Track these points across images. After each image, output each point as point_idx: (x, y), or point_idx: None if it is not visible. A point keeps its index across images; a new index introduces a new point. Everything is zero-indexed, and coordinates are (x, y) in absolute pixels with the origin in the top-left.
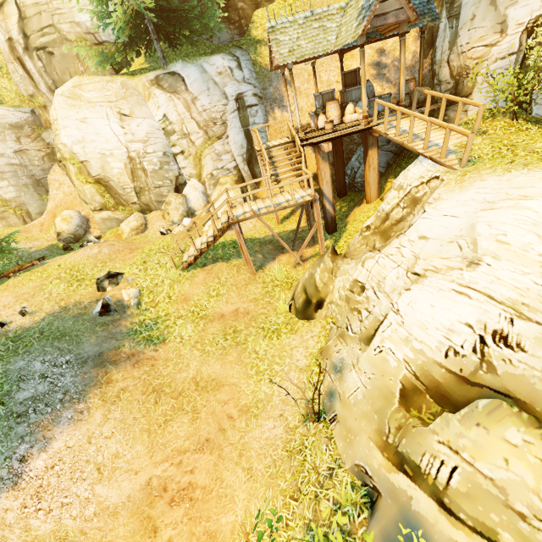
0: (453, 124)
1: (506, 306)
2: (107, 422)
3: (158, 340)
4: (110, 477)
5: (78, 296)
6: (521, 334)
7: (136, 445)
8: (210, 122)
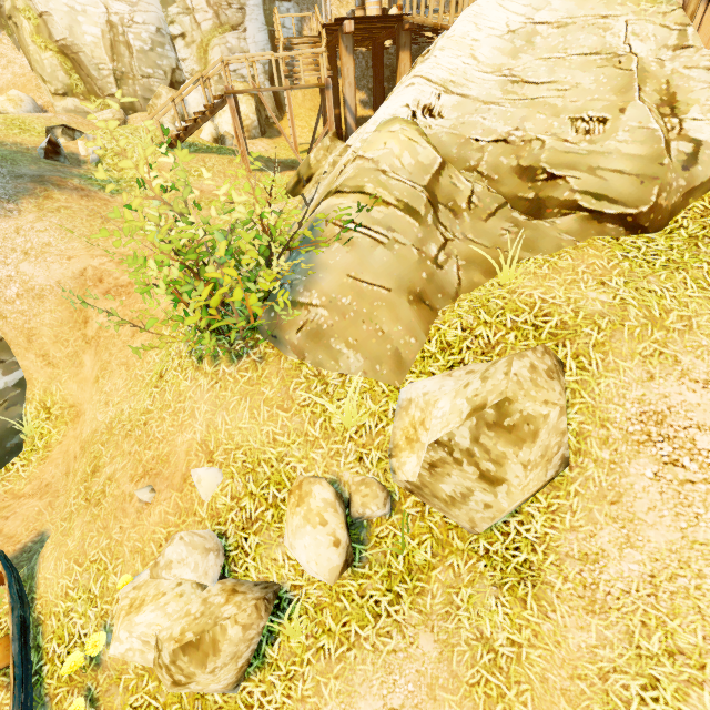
0: None
1: (439, 85)
2: (42, 221)
3: (118, 192)
4: (38, 256)
5: (19, 139)
6: (443, 105)
7: (73, 243)
8: (223, 1)
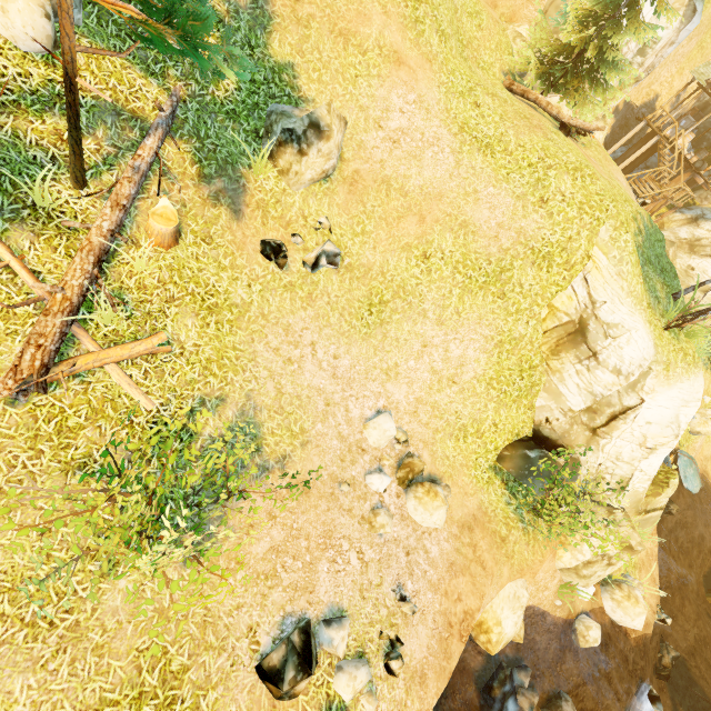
0: (709, 202)
1: None
2: None
3: None
4: None
5: None
6: None
7: None
8: (651, 67)
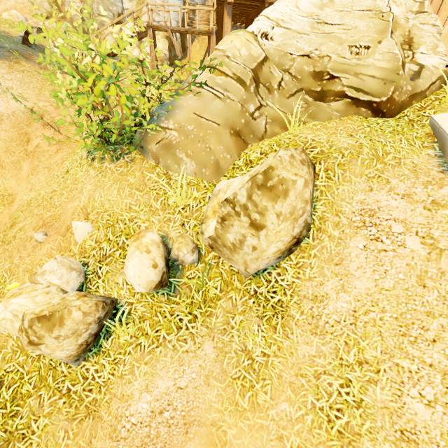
0: None
1: (274, 21)
2: (10, 74)
3: None
4: (2, 93)
5: (7, 30)
6: (275, 33)
7: (28, 91)
8: None
